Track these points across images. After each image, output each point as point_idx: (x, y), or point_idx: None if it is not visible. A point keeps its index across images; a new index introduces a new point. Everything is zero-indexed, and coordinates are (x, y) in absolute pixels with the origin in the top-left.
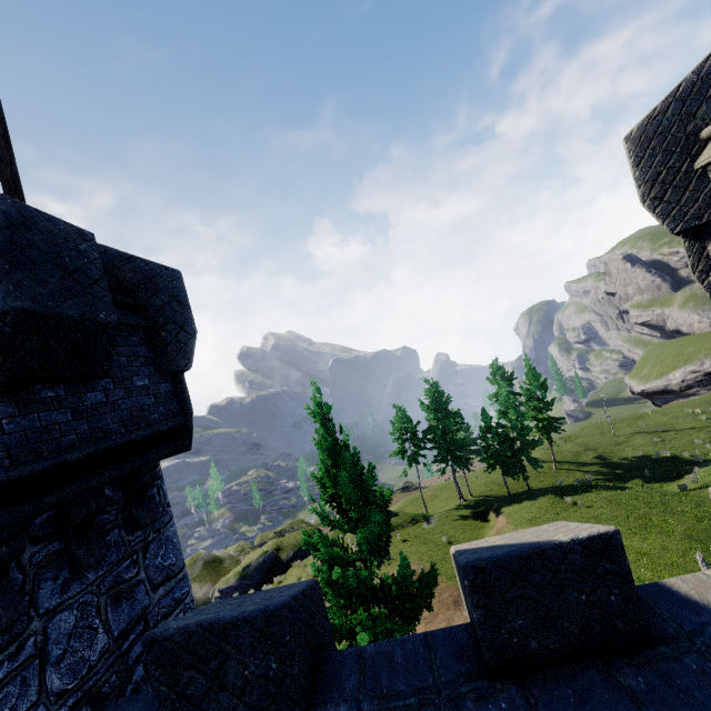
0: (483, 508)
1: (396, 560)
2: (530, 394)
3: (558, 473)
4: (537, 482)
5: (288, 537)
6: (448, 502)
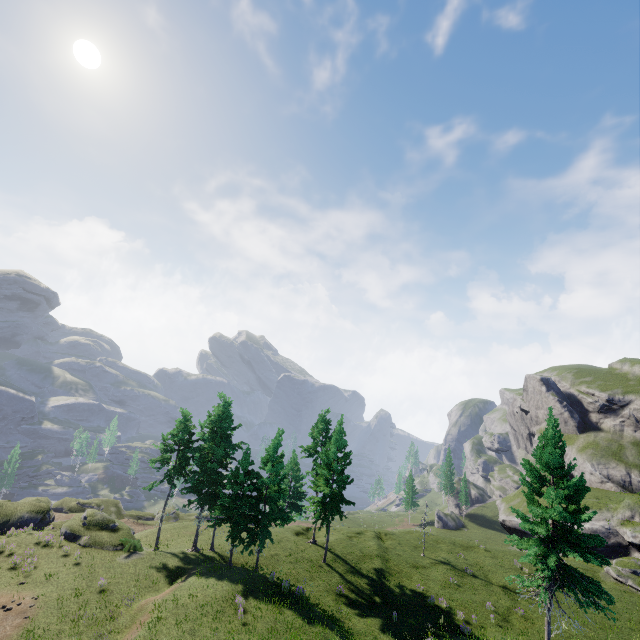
0: (190, 567)
1: (34, 582)
2: (325, 460)
3: (319, 568)
4: (287, 567)
5: (13, 503)
6: (191, 545)
